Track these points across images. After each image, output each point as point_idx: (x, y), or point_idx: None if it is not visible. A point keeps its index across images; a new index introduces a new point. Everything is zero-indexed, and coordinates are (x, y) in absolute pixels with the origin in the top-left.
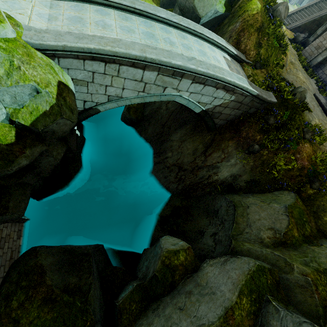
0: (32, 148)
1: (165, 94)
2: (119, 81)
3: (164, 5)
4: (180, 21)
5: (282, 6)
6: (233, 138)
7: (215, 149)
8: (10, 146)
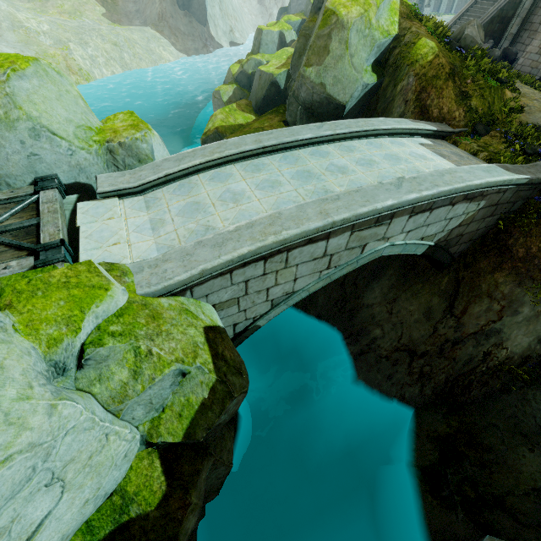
0: (197, 482)
1: (365, 255)
2: (288, 272)
3: (260, 109)
4: (334, 130)
5: (470, 29)
6: (500, 267)
7: (471, 297)
8: (164, 505)
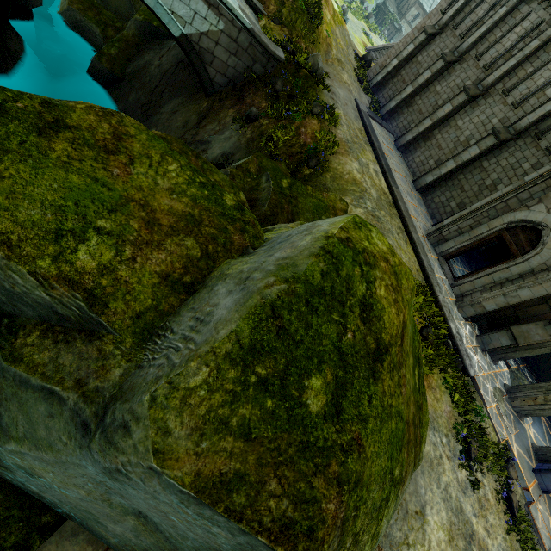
0: None
1: None
2: None
3: None
4: None
5: None
6: (234, 107)
7: (212, 120)
8: None
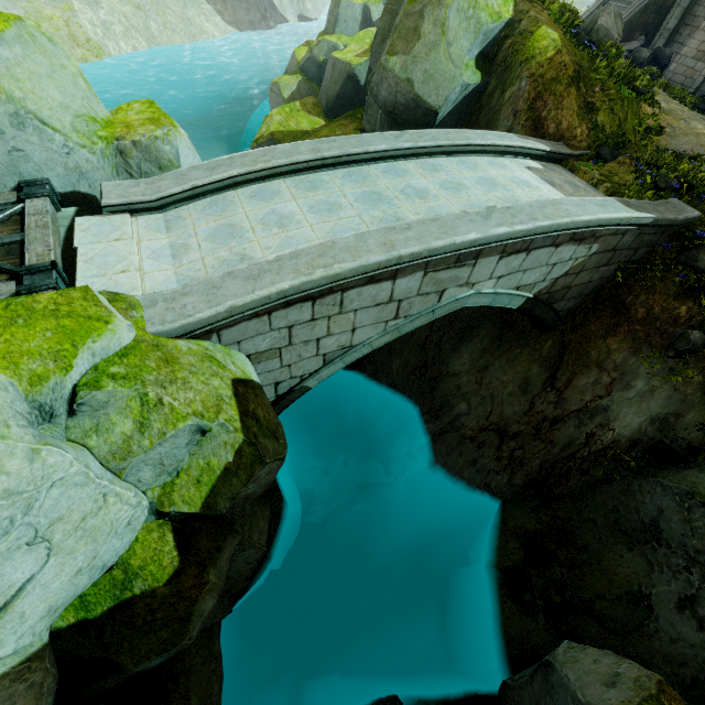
0: (218, 560)
1: (444, 304)
2: (344, 320)
3: (332, 112)
4: (416, 142)
5: (605, 17)
6: (614, 330)
7: (578, 367)
8: (175, 582)
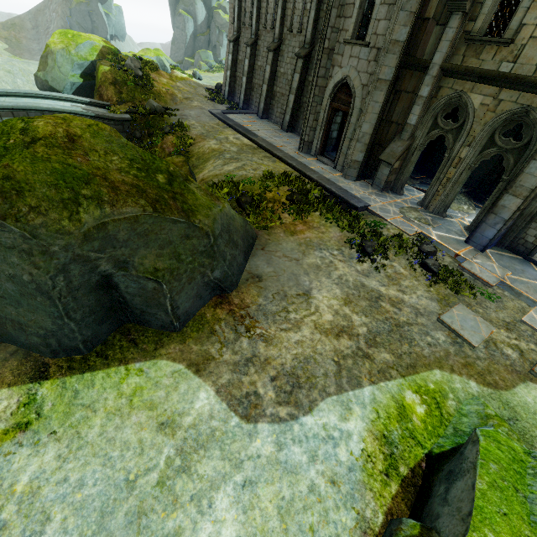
0: None
1: None
2: None
3: None
4: (8, 91)
5: (128, 60)
6: None
7: None
8: None
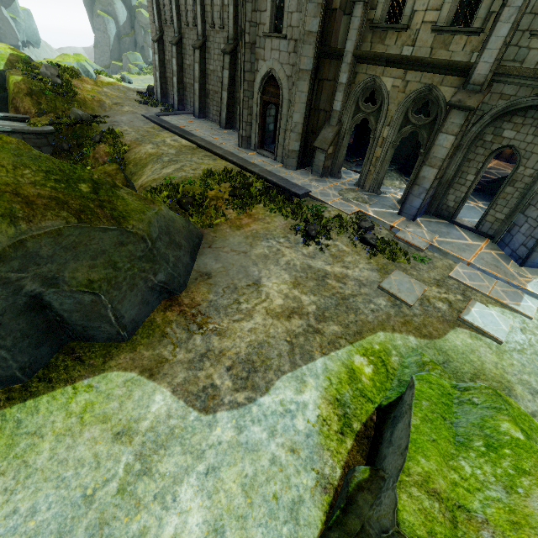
0: None
1: None
2: None
3: None
4: None
5: (42, 68)
6: None
7: None
8: None
